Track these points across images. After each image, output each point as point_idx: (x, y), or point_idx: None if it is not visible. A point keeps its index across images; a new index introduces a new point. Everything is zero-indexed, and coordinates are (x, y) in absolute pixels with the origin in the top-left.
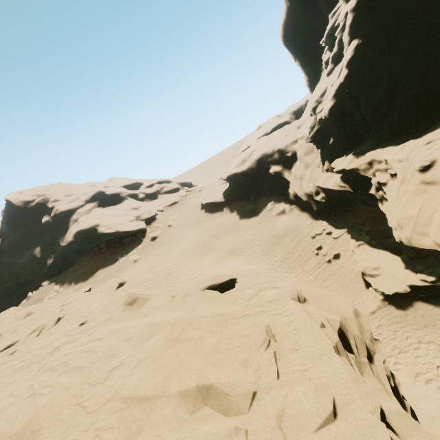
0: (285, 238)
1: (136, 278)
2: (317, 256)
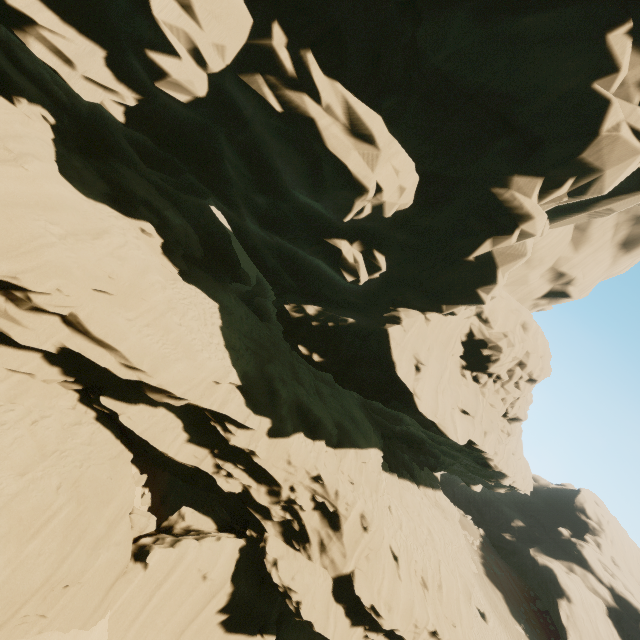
0: None
1: (492, 637)
2: None
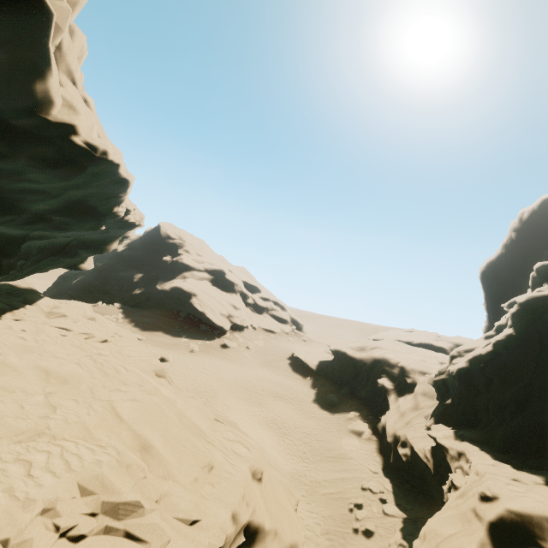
0: (337, 461)
1: (178, 365)
2: (349, 511)
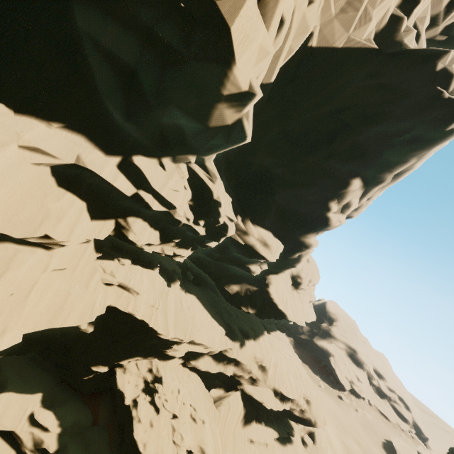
0: None
1: None
2: None
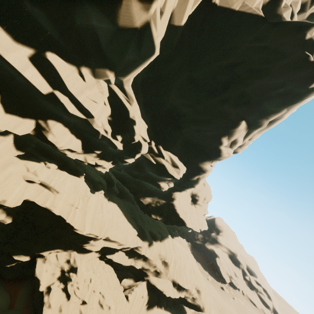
0: None
1: None
2: None
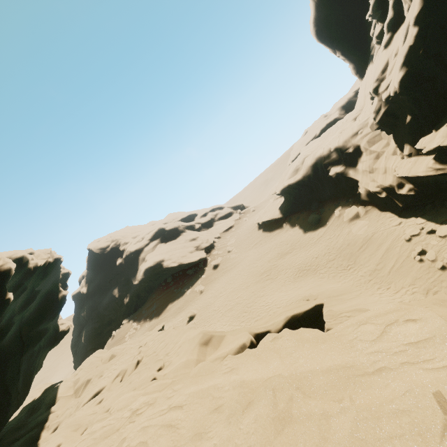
0: (368, 246)
1: (204, 309)
2: (421, 263)
